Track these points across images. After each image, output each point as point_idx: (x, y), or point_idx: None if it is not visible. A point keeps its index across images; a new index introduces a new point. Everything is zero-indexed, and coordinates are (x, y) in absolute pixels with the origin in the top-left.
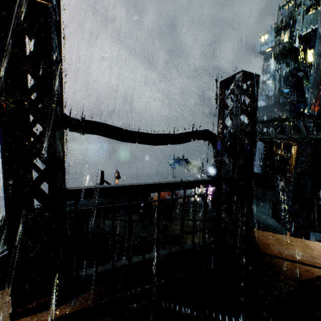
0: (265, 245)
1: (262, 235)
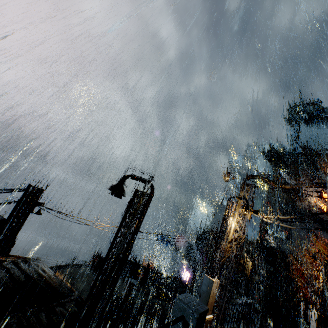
0: None
1: None
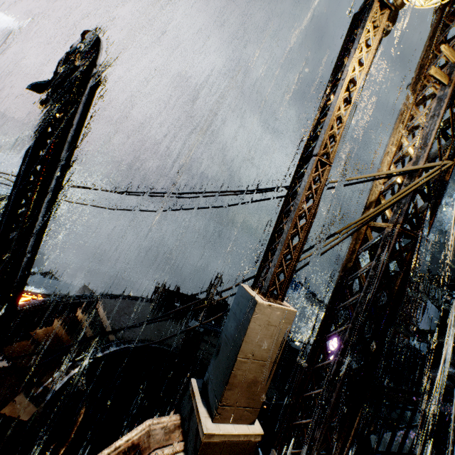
0: None
1: None
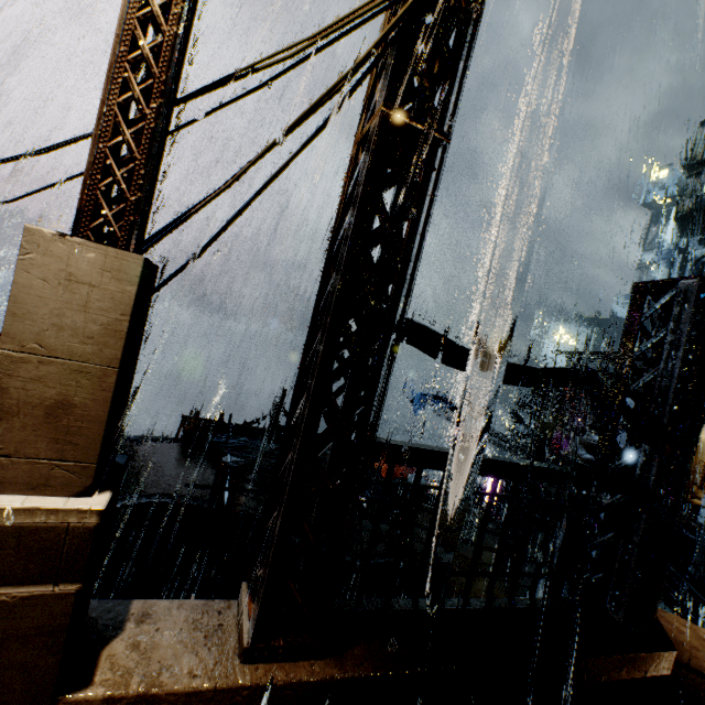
0: (678, 643)
1: (667, 621)
